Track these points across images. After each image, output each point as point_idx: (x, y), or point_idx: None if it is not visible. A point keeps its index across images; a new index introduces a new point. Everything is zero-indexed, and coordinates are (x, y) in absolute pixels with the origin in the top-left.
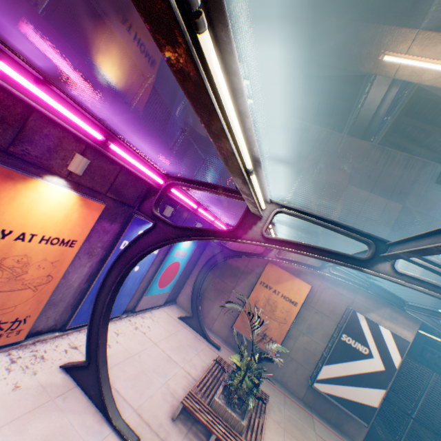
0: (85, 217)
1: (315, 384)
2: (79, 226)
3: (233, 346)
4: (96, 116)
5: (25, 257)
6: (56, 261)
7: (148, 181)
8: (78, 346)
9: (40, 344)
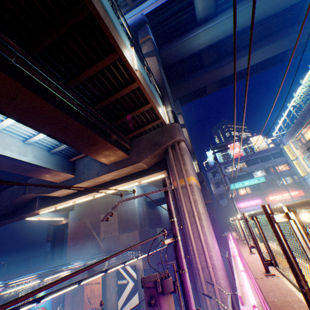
0: None
1: None
2: None
3: None
4: None
5: None
6: None
7: None
8: None
9: None
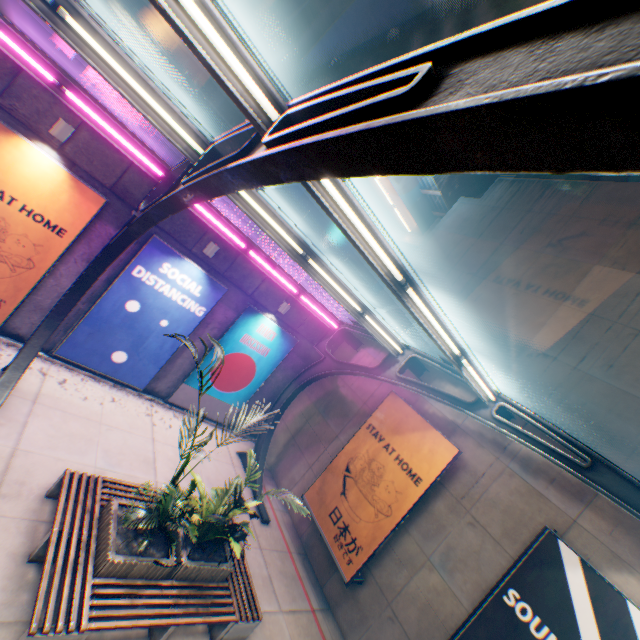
0: (79, 205)
1: None
2: (71, 213)
3: (304, 542)
4: (97, 92)
5: (5, 222)
6: (41, 246)
7: (134, 162)
8: (48, 375)
9: (13, 349)
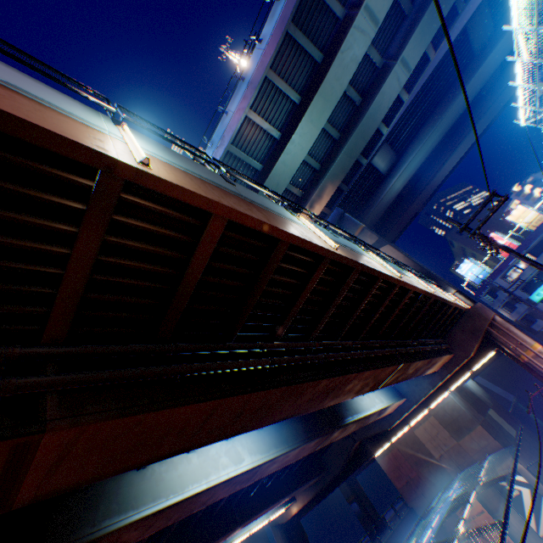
0: None
1: (539, 534)
2: None
3: None
4: None
5: None
6: None
7: None
8: None
9: None
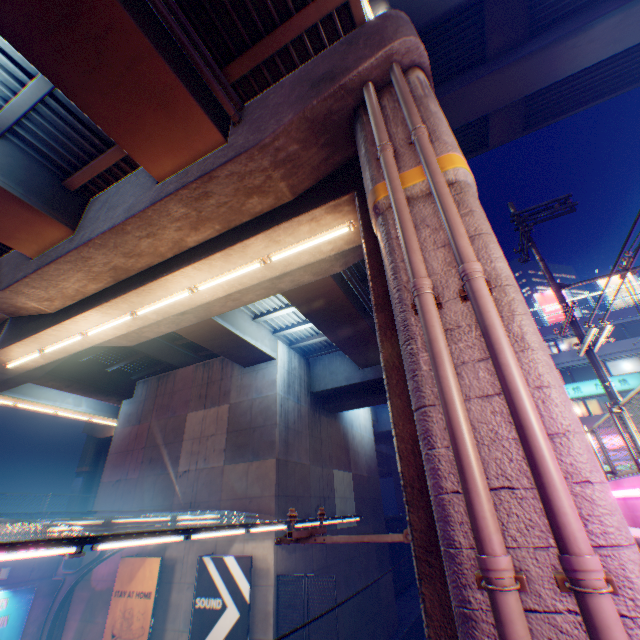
0: None
1: None
2: None
3: None
4: None
5: None
6: None
7: None
8: None
9: None
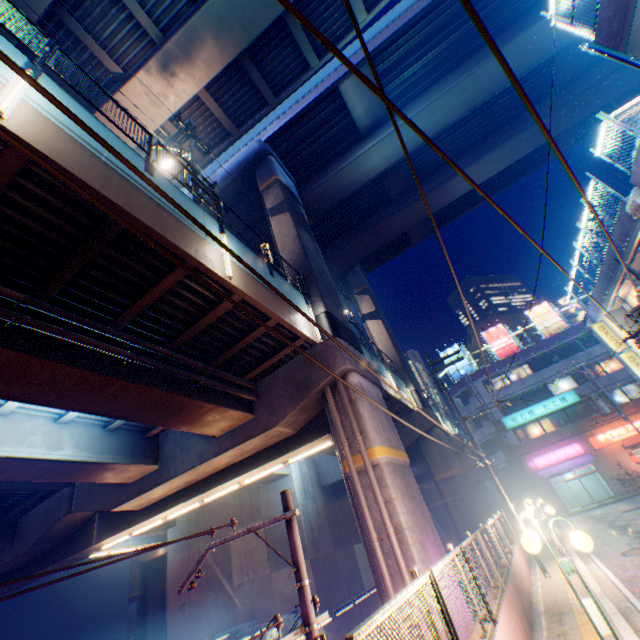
0: None
1: None
2: None
3: None
4: None
5: None
6: None
7: None
8: None
9: None
